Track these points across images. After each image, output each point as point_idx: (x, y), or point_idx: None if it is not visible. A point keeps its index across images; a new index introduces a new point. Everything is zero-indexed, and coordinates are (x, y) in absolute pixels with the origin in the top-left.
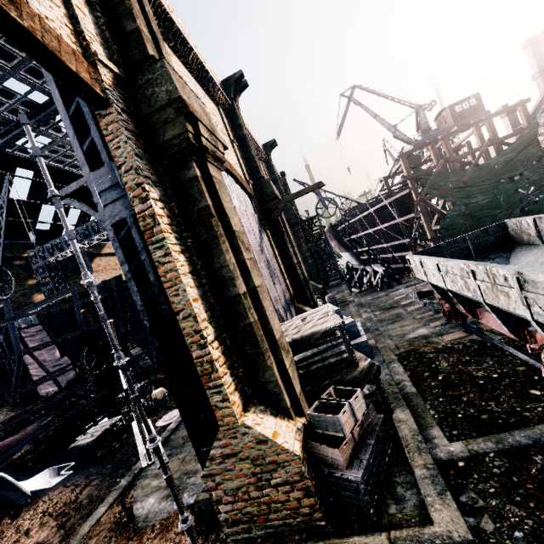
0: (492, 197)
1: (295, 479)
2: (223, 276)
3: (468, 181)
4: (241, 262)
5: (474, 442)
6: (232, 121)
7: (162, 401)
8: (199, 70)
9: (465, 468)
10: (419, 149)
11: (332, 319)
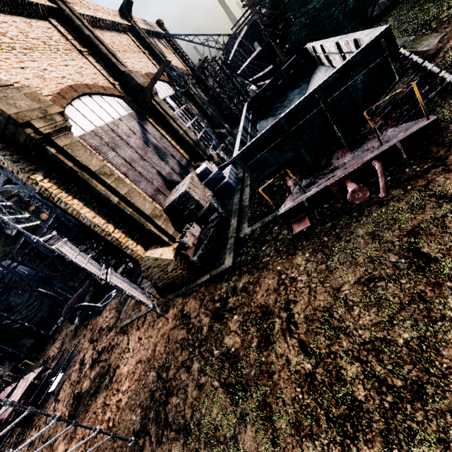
0: None
1: (176, 267)
2: (103, 198)
3: None
4: (108, 186)
5: (255, 225)
6: (69, 25)
7: None
8: (7, 4)
9: (247, 239)
10: None
11: (184, 186)
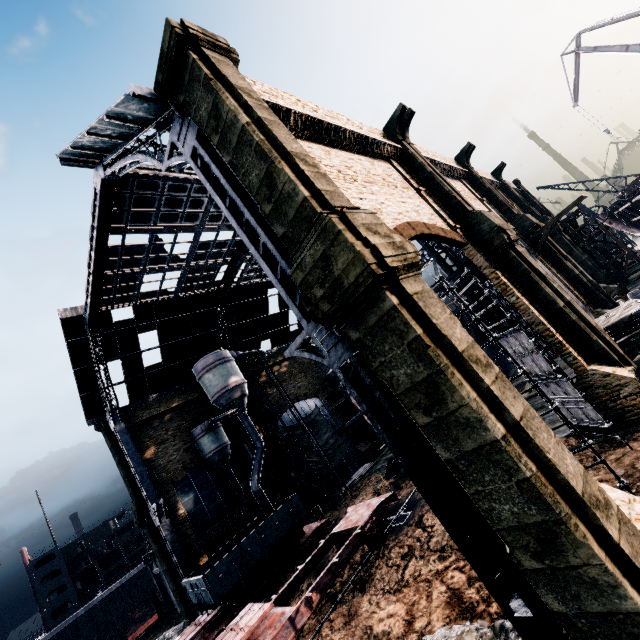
0: None
1: (636, 391)
2: (547, 301)
3: None
4: (554, 290)
5: None
6: (473, 183)
7: None
8: (448, 171)
9: None
10: None
11: (635, 307)
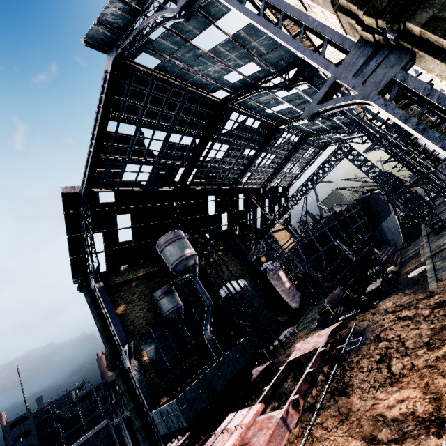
0: None
1: None
2: None
3: None
4: None
5: None
6: None
7: (397, 272)
8: None
9: None
10: None
11: None
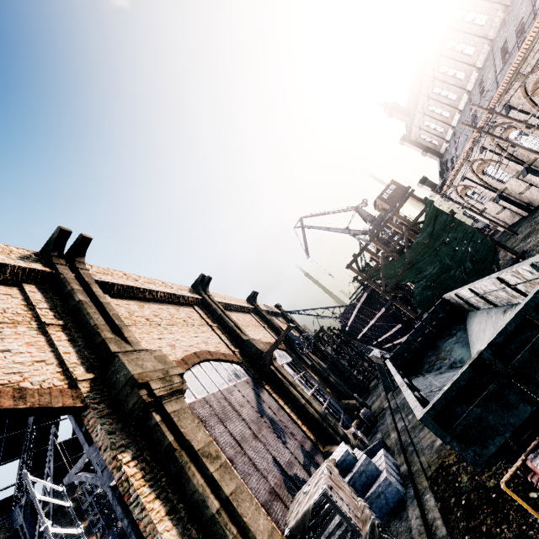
0: (439, 263)
1: None
2: (196, 501)
3: (411, 260)
4: (209, 477)
5: None
6: (207, 309)
7: None
8: (168, 298)
9: None
10: (358, 256)
11: (321, 484)
